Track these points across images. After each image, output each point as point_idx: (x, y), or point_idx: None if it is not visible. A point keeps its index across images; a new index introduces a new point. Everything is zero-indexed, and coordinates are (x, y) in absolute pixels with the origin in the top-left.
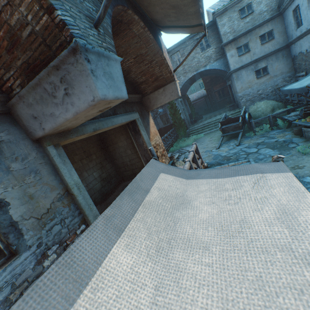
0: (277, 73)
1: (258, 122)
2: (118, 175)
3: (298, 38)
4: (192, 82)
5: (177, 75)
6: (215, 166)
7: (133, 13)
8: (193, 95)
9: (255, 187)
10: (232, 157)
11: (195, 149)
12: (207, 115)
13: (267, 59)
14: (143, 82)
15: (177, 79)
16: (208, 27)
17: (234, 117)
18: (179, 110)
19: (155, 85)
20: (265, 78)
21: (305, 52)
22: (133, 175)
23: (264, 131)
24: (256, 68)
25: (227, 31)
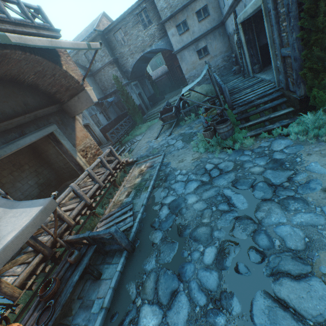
0: (217, 53)
1: (187, 112)
2: (59, 177)
3: (225, 19)
4: (146, 61)
5: (124, 57)
6: (143, 159)
7: (1, 51)
8: (158, 70)
9: (23, 216)
10: (157, 150)
11: (111, 152)
12: (170, 93)
13: (206, 38)
14: (56, 92)
15: (125, 61)
16: (145, 0)
17: (169, 107)
18: (132, 97)
19: (69, 94)
20: (207, 59)
21: (231, 34)
22: (72, 176)
23: (192, 120)
24: (197, 47)
25: (164, 6)
